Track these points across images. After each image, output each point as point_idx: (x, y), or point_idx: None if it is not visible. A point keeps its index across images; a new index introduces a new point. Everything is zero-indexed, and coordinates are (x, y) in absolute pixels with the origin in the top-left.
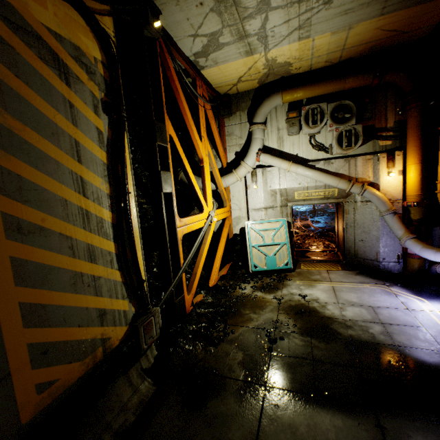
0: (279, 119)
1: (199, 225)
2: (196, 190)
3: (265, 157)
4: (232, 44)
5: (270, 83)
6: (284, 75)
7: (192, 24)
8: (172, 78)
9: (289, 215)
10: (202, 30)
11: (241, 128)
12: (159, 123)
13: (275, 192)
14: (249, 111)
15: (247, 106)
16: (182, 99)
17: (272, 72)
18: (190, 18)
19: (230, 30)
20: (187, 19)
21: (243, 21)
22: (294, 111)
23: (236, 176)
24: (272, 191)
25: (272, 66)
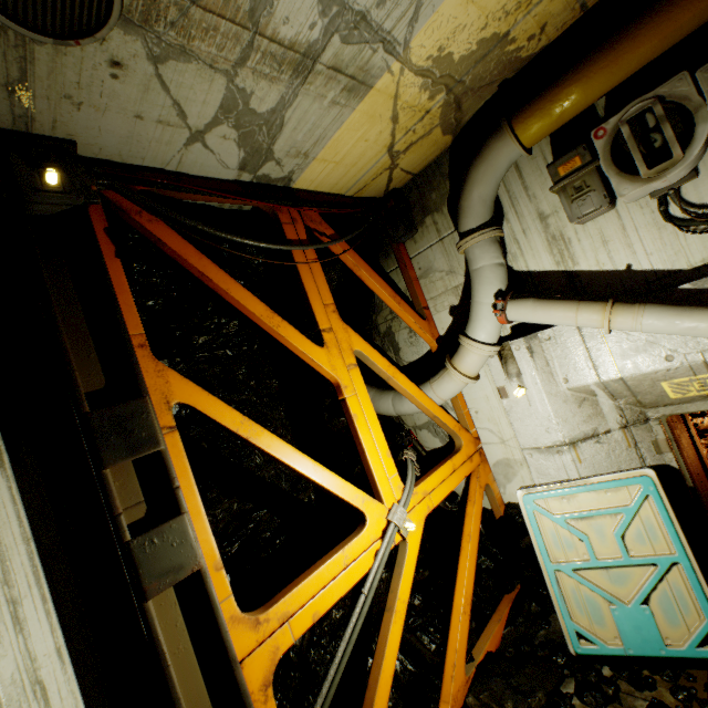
0: (535, 190)
1: (349, 579)
2: (321, 485)
3: (519, 311)
4: (295, 96)
5: (479, 115)
6: (504, 75)
7: (161, 119)
8: (180, 256)
9: (663, 447)
10: (195, 116)
11: (446, 251)
12: (110, 409)
13: (588, 392)
14: (452, 203)
15: (444, 194)
16: (224, 286)
17: (463, 89)
18: (138, 111)
19: (254, 71)
20: (137, 118)
21: (259, 25)
22: (571, 153)
23: (458, 376)
24: (577, 391)
25: (450, 76)
